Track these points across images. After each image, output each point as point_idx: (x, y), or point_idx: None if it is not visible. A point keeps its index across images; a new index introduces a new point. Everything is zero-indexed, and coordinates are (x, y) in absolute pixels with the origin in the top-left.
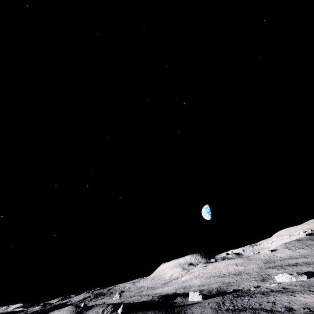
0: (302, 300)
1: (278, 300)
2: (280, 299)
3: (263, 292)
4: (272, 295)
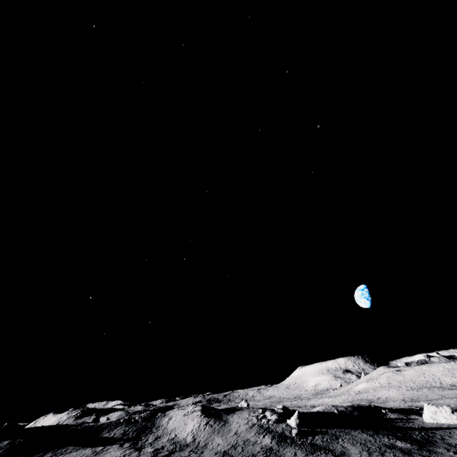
0: None
1: None
2: None
3: None
4: None
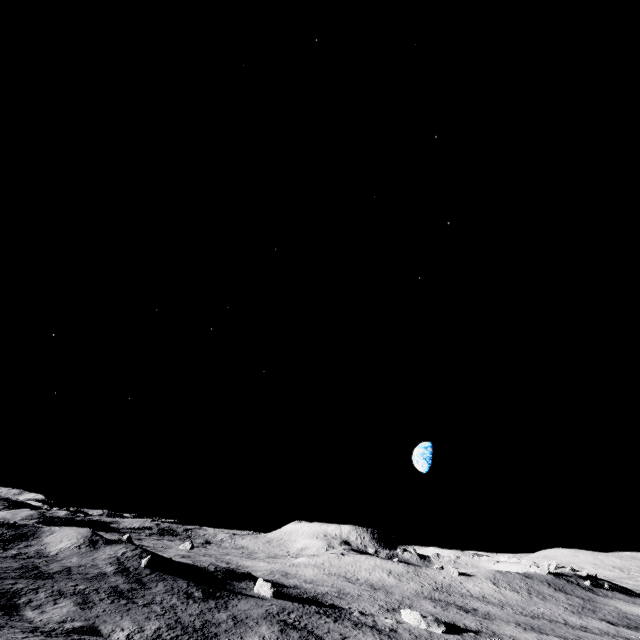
0: None
1: (357, 637)
2: (360, 638)
3: (359, 623)
4: (361, 630)
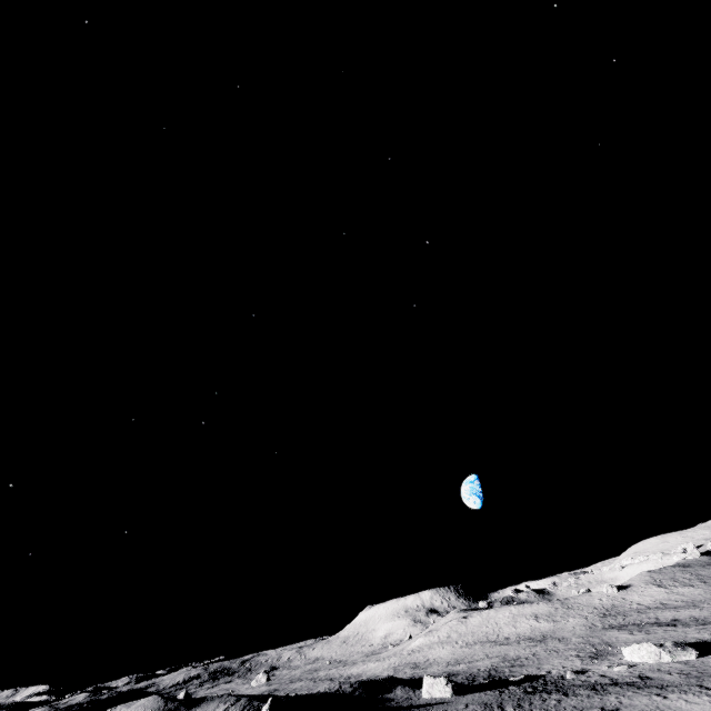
0: (682, 707)
1: (628, 704)
2: (632, 703)
3: (593, 685)
4: (613, 693)
